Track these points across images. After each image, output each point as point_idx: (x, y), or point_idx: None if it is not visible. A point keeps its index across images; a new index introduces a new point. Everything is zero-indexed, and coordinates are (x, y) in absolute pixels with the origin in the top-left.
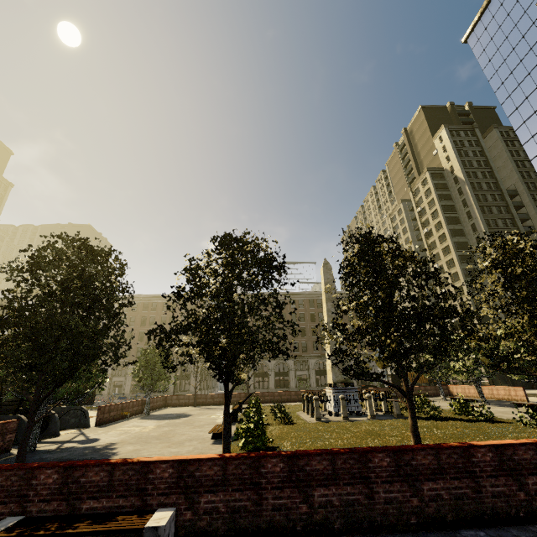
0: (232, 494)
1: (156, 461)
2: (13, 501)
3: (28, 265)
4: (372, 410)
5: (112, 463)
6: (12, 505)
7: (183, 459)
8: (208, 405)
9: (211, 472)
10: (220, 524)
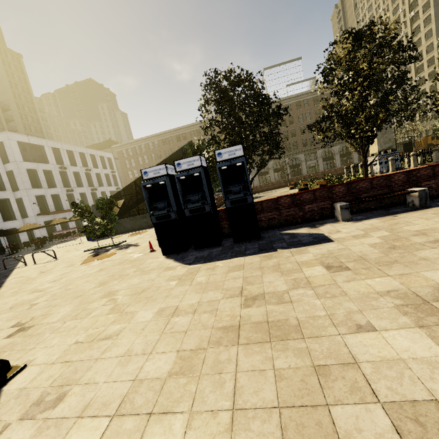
0: (438, 180)
1: (394, 173)
2: (327, 200)
3: (217, 99)
4: (415, 163)
5: (370, 178)
6: (327, 201)
7: (409, 170)
8: (259, 193)
9: (426, 173)
10: (433, 192)
